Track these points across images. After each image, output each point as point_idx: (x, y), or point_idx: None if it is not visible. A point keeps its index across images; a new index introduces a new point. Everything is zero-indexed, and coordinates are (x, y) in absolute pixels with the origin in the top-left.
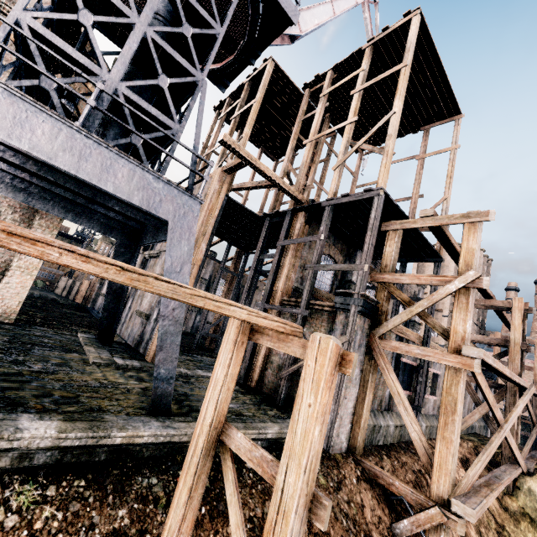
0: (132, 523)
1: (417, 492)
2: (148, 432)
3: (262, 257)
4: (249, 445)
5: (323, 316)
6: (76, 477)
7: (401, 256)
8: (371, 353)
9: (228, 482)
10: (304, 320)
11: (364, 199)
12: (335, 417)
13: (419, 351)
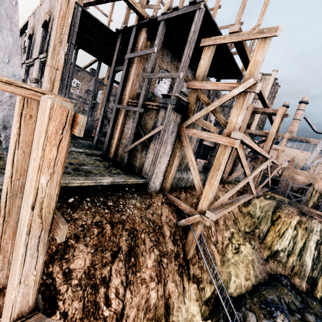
0: None
1: (191, 208)
2: None
3: (116, 69)
4: None
5: (153, 113)
6: None
7: (217, 74)
8: (180, 137)
9: None
10: (140, 115)
11: (190, 13)
12: (152, 173)
13: (207, 136)
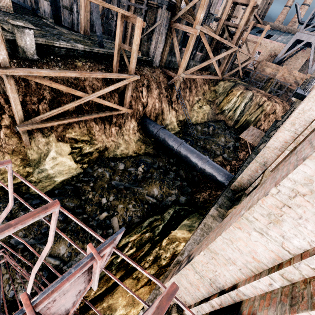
0: (106, 68)
1: (174, 74)
2: (102, 50)
3: None
4: (127, 47)
5: (154, 11)
6: (90, 59)
7: None
8: (170, 30)
9: (124, 55)
10: (146, 12)
11: None
12: (155, 54)
13: (184, 28)
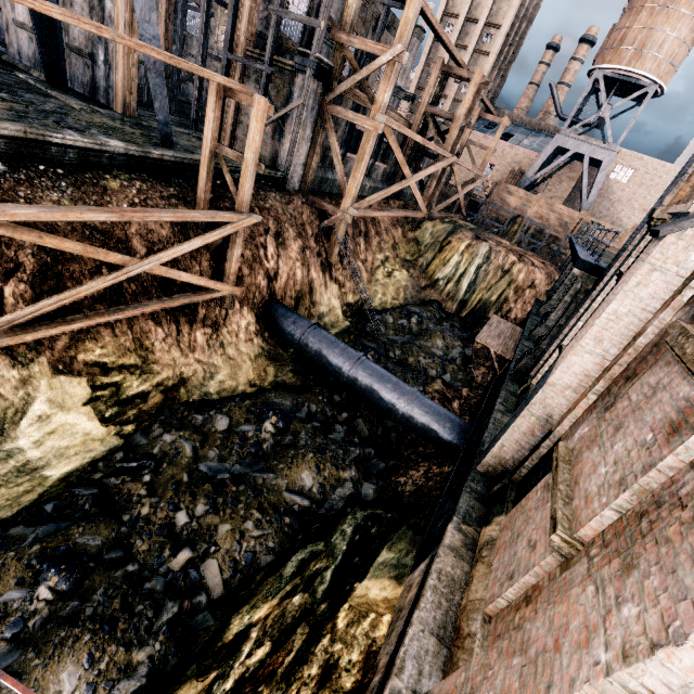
0: (179, 194)
1: (334, 208)
2: (170, 154)
3: None
4: (232, 152)
5: (286, 77)
6: (141, 173)
7: None
8: (322, 117)
9: (224, 169)
10: (268, 79)
11: None
12: (290, 165)
13: (352, 117)
